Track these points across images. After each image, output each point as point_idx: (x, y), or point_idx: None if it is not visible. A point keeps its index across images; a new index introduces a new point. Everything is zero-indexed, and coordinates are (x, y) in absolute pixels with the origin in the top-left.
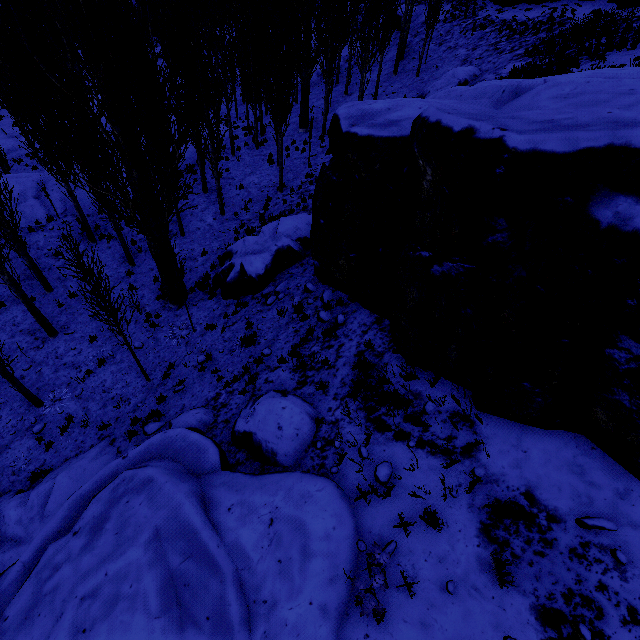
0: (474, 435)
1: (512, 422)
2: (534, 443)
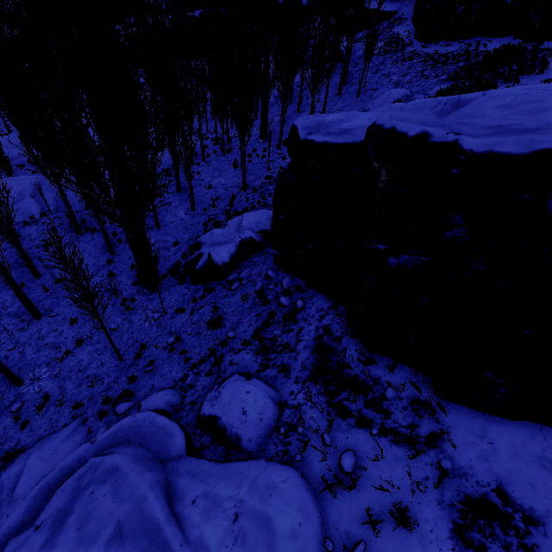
0: (437, 424)
1: (474, 411)
2: (499, 434)
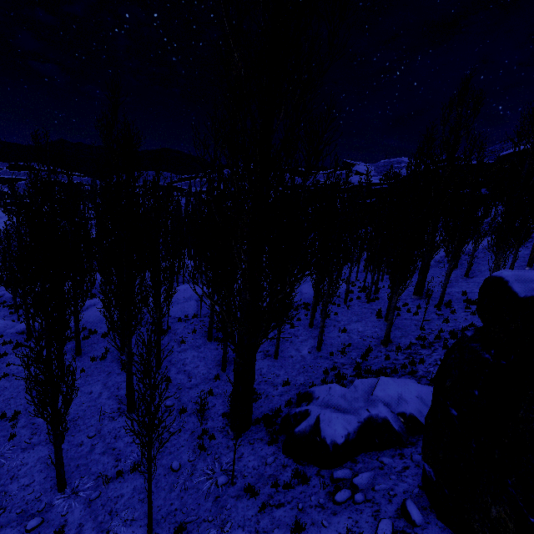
0: None
1: None
2: None
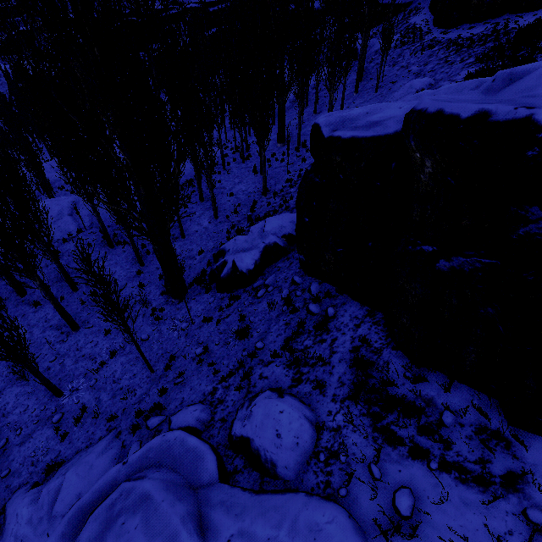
0: (514, 460)
1: None
2: None
